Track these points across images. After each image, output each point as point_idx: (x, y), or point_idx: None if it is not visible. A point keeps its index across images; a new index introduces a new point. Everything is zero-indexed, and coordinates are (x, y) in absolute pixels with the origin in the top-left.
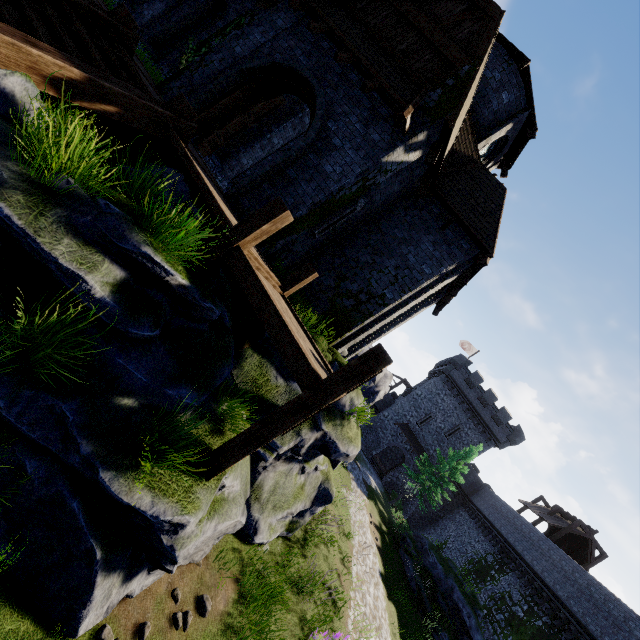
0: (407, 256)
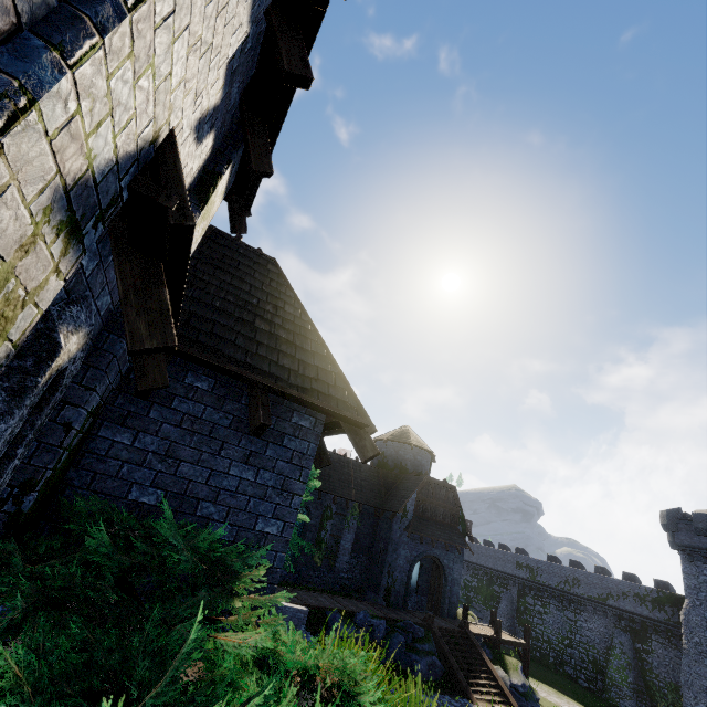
0: None
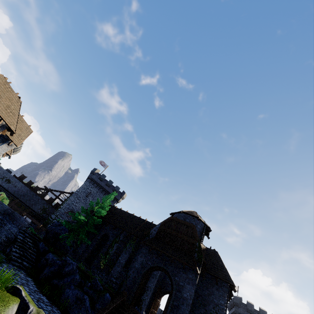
0: (213, 300)
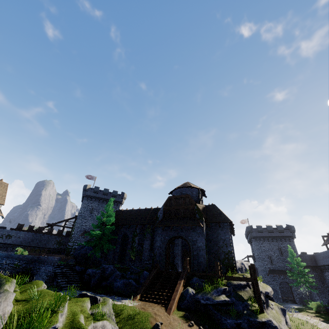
0: (221, 238)
